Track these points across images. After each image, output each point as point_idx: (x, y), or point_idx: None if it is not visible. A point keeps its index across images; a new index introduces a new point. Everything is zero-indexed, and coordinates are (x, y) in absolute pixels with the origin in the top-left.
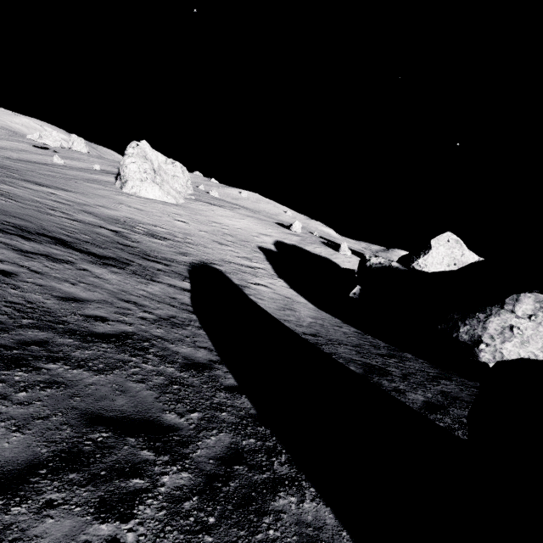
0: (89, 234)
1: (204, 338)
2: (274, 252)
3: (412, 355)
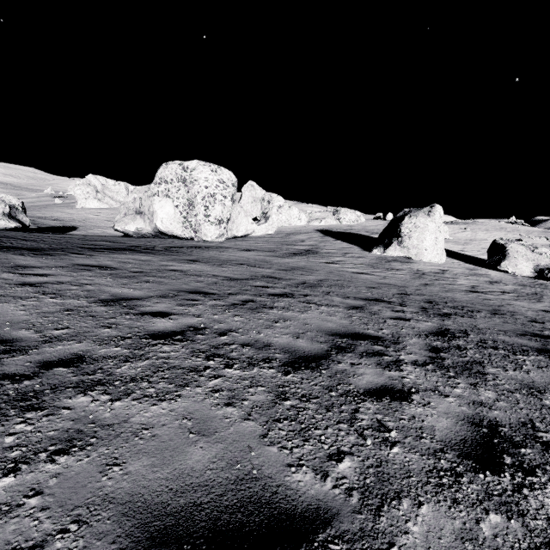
0: None
1: None
2: None
3: None
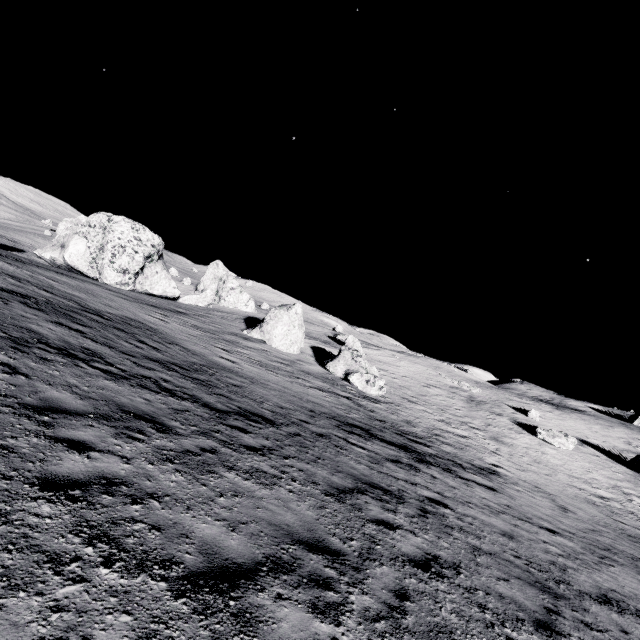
0: None
1: None
2: None
3: None
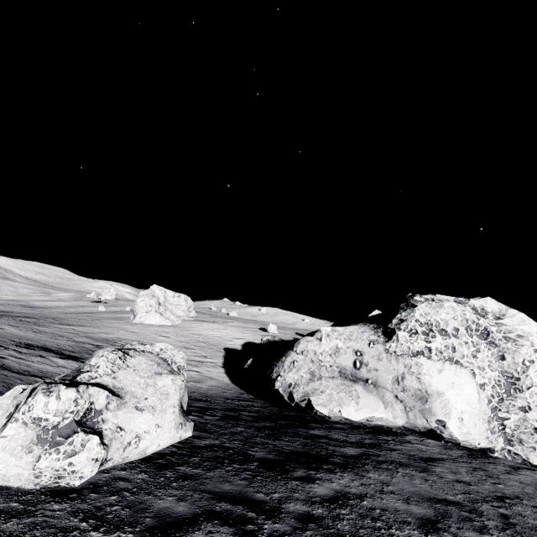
0: (74, 347)
1: None
2: (238, 350)
3: (266, 401)
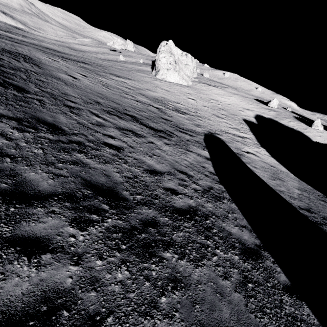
0: (146, 112)
1: (239, 214)
2: (255, 124)
3: None
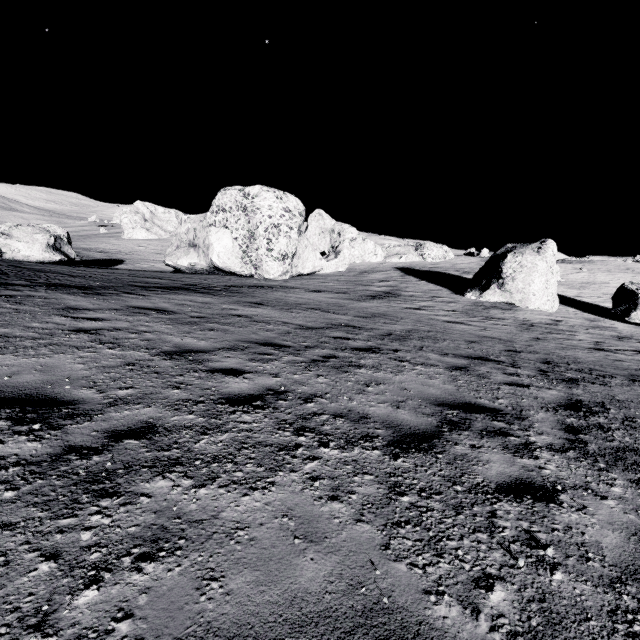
0: None
1: None
2: None
3: None
